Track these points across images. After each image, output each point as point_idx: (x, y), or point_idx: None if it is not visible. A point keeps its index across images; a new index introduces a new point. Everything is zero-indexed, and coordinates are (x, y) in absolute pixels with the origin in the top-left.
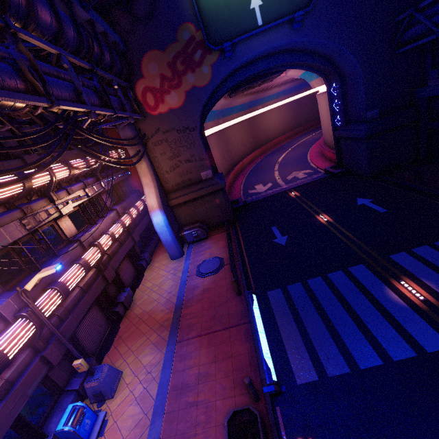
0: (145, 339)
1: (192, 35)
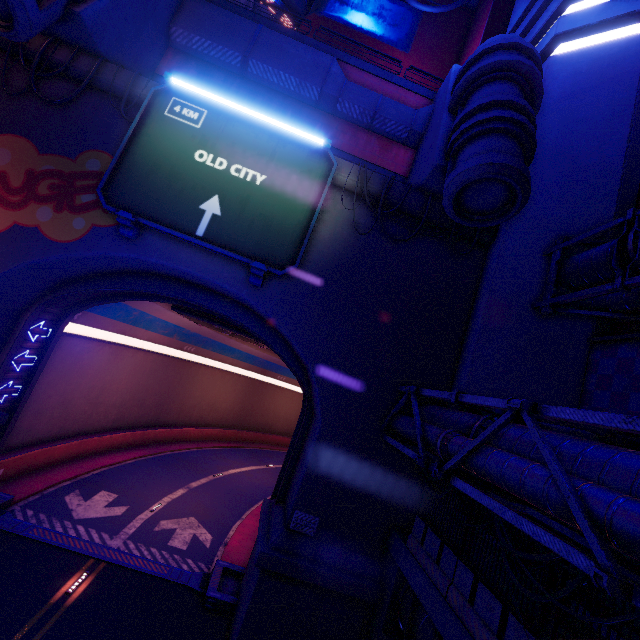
0: None
1: (103, 172)
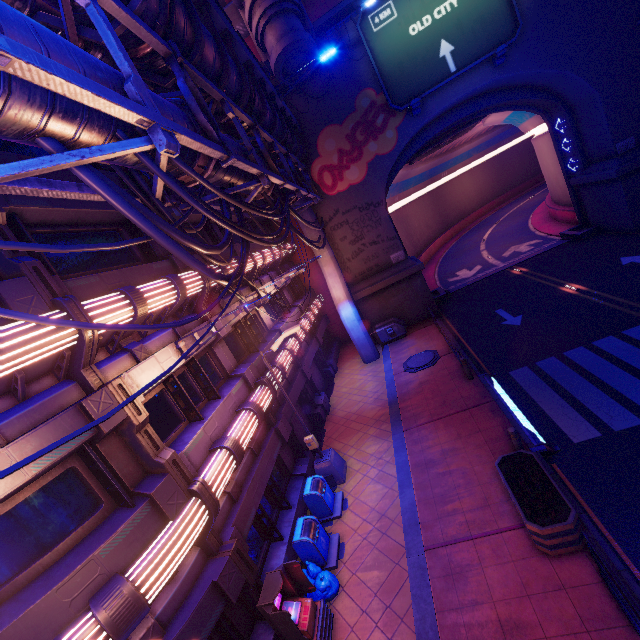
0: (362, 434)
1: (372, 100)
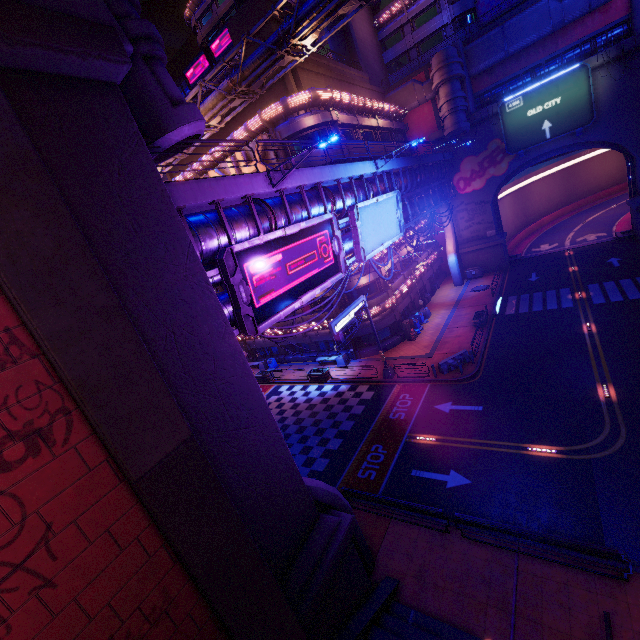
0: (441, 308)
1: (498, 146)
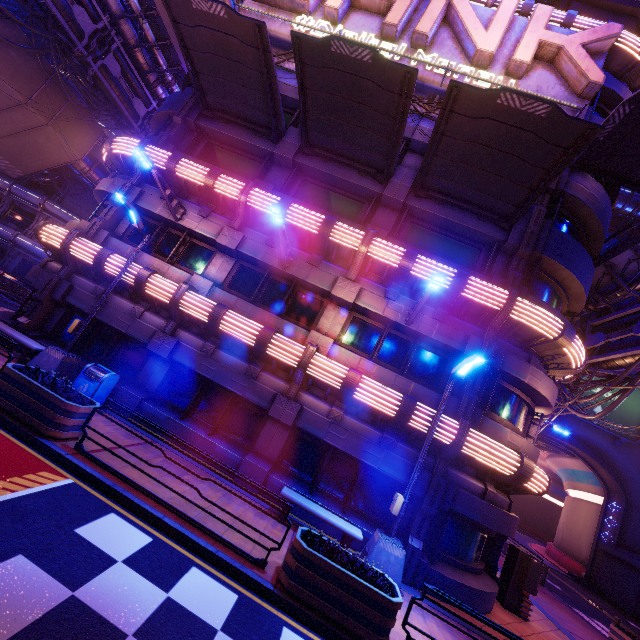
0: None
1: None
